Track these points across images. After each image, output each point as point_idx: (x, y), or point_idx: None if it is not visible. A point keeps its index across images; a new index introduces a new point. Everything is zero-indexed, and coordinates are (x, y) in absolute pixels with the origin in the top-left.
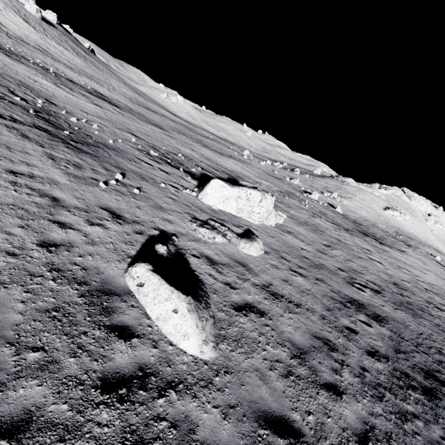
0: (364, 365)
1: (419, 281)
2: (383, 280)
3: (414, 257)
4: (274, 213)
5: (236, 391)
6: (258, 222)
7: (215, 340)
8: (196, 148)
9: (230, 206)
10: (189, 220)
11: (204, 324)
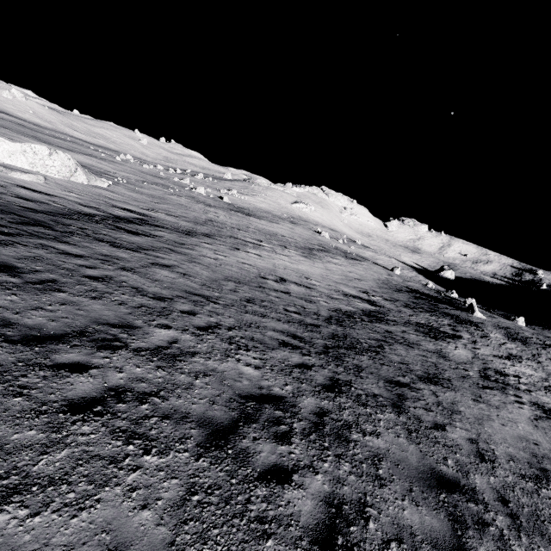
0: (83, 209)
1: (250, 226)
2: (197, 217)
3: (284, 226)
4: (95, 178)
5: None
6: (60, 177)
7: None
8: (21, 139)
9: (20, 161)
10: None
11: None
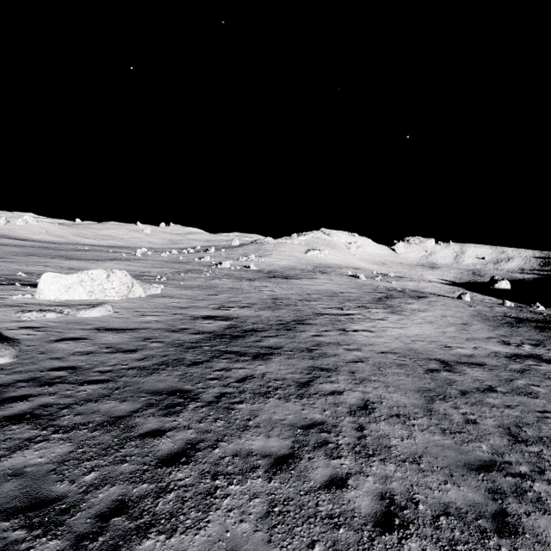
0: (180, 339)
1: (306, 291)
2: (262, 299)
3: (322, 279)
4: (147, 286)
5: (26, 367)
6: (119, 297)
7: (15, 356)
8: (53, 263)
9: (77, 292)
10: (14, 313)
11: (3, 350)
